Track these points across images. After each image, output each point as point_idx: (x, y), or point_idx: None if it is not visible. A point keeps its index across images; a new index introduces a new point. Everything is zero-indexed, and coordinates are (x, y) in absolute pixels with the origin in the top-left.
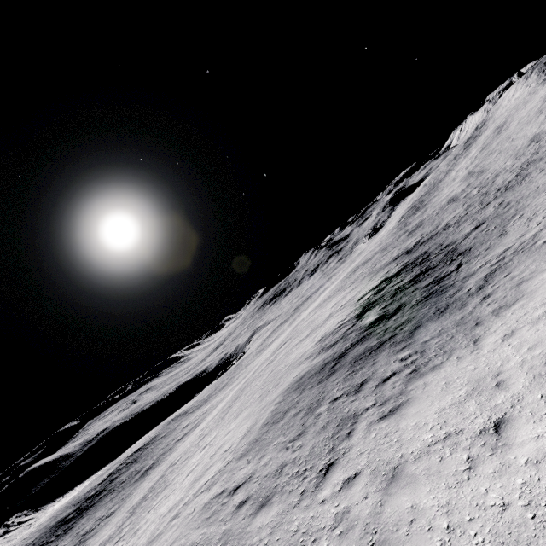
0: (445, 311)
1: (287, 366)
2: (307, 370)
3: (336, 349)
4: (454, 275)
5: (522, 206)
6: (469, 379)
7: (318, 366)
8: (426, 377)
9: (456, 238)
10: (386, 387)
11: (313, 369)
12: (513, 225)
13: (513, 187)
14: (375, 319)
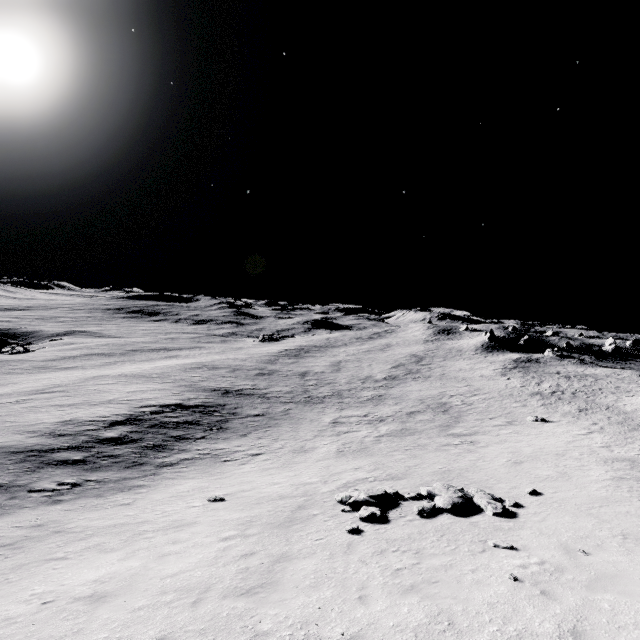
0: (134, 467)
1: (13, 423)
2: (13, 444)
3: (56, 441)
4: (189, 442)
5: (281, 423)
6: (49, 518)
7: (25, 447)
8: (45, 504)
9: (244, 412)
10: (22, 497)
11: (17, 447)
12: (256, 433)
13: (309, 403)
14: (112, 437)
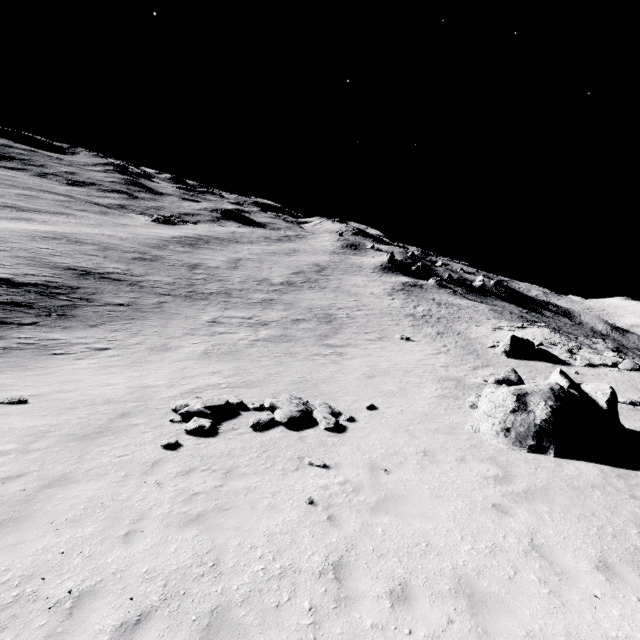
0: None
1: None
2: None
3: None
4: (8, 328)
5: (149, 317)
6: None
7: None
8: None
9: (103, 300)
10: None
11: None
12: (111, 325)
13: (190, 299)
14: None
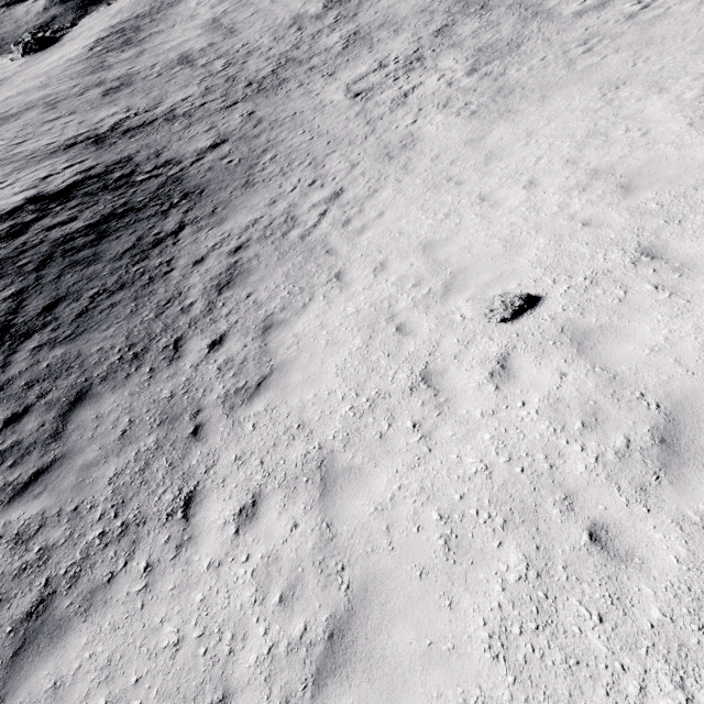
0: (144, 359)
1: None
2: None
3: None
4: (171, 247)
5: (276, 137)
6: (163, 702)
7: None
8: (66, 650)
9: (184, 153)
10: None
11: None
12: (263, 171)
13: (268, 91)
14: None
